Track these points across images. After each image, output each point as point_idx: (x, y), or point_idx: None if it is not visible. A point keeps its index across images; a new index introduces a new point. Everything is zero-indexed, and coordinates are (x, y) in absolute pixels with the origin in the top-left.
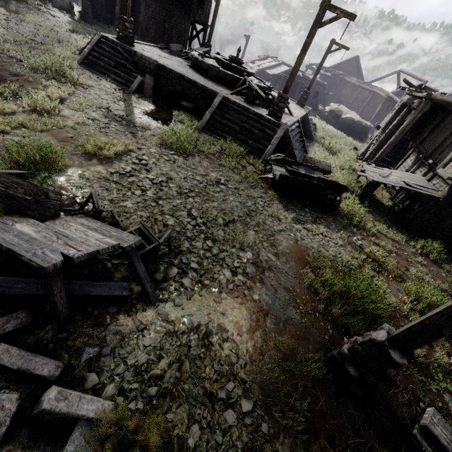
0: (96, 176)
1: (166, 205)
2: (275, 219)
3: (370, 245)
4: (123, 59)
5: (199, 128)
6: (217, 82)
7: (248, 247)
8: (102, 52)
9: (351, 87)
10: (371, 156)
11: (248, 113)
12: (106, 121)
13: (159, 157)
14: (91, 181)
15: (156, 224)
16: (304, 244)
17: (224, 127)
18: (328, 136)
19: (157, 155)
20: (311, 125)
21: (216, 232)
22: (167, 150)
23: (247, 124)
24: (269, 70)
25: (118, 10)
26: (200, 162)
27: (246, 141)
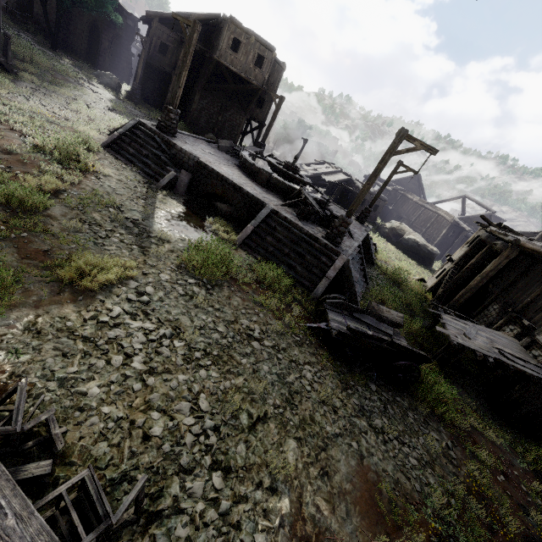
0: (56, 325)
1: (159, 386)
2: (329, 408)
3: (467, 460)
4: (158, 149)
5: (236, 243)
6: (266, 188)
7: (283, 483)
8: (134, 138)
9: (413, 204)
10: (445, 296)
11: (301, 233)
12: (111, 227)
13: (171, 289)
14: (43, 336)
15: (129, 436)
16: (373, 464)
17: (268, 245)
18: (389, 259)
19: (168, 284)
20: (371, 245)
21: (233, 446)
22: (185, 276)
23: (298, 246)
24: (325, 176)
25: (170, 96)
26: (229, 298)
27: (294, 267)
